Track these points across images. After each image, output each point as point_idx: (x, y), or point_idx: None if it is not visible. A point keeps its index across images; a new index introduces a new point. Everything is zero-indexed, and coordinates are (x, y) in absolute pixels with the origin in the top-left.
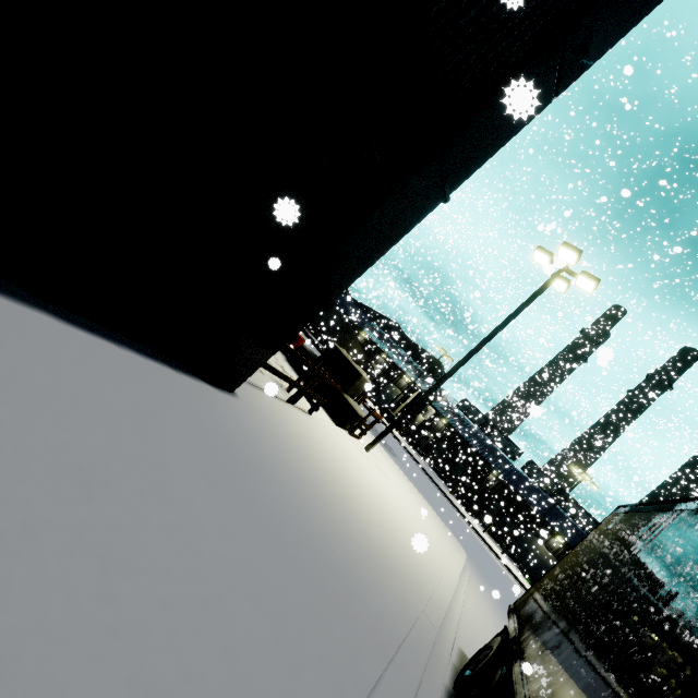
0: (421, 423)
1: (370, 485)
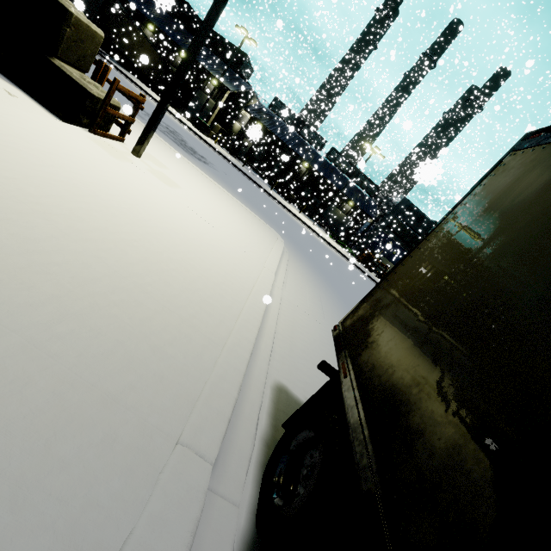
0: (239, 132)
1: (112, 204)
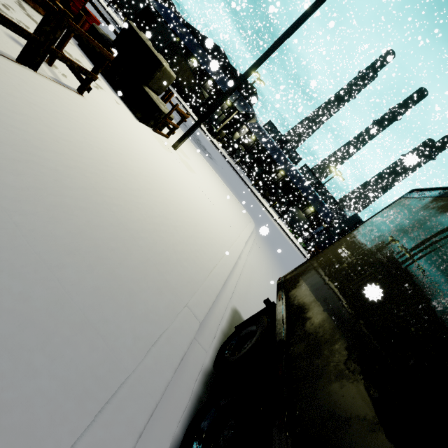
0: (237, 139)
1: (162, 177)
